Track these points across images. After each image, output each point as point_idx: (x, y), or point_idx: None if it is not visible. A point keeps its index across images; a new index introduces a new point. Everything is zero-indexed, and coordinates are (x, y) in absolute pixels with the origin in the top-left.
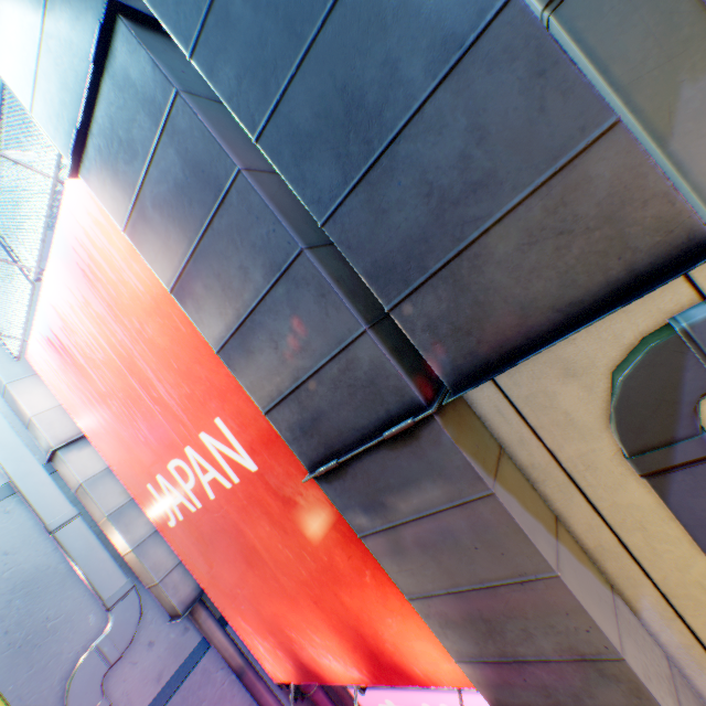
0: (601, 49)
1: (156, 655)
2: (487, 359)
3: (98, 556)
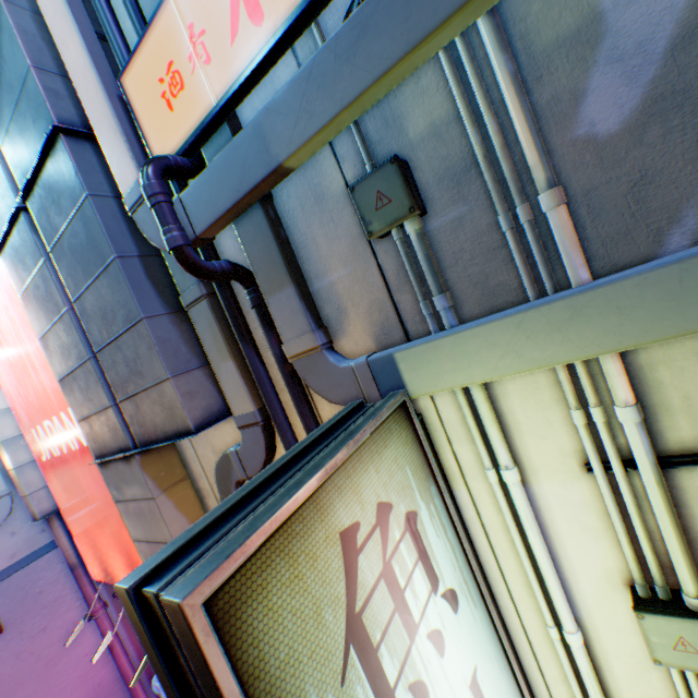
0: (202, 333)
1: (15, 541)
2: (149, 439)
3: None
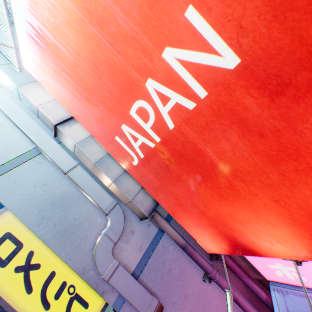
0: None
1: (136, 238)
2: None
3: (94, 187)
